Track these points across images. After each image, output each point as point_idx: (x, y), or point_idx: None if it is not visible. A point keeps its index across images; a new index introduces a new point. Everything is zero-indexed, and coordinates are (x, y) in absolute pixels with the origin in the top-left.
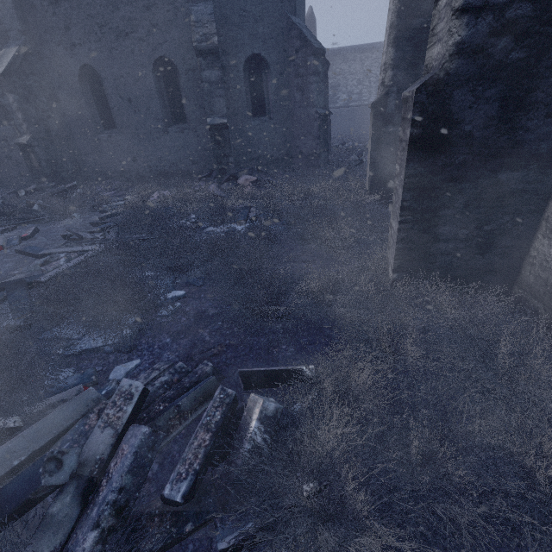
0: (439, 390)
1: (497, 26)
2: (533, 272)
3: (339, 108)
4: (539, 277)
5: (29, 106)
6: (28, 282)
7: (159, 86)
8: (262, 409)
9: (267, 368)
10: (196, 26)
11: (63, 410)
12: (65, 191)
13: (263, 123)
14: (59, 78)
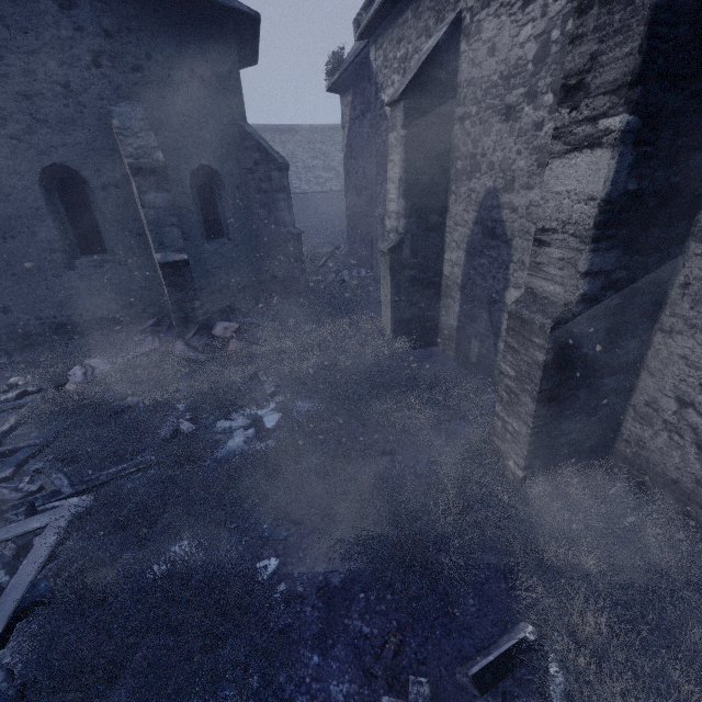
0: (636, 601)
1: (606, 283)
2: (630, 448)
3: None
4: (638, 454)
5: None
6: None
7: (52, 203)
8: None
9: (495, 655)
10: (124, 134)
11: None
12: None
13: (222, 247)
14: None
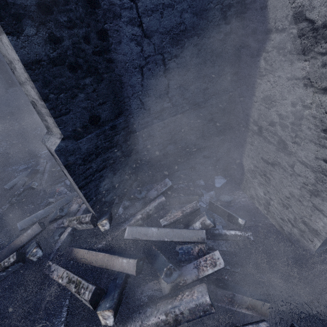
0: None
1: None
2: None
3: None
4: None
5: None
6: None
7: None
8: None
9: None
10: None
11: (29, 171)
12: None
13: None
14: None
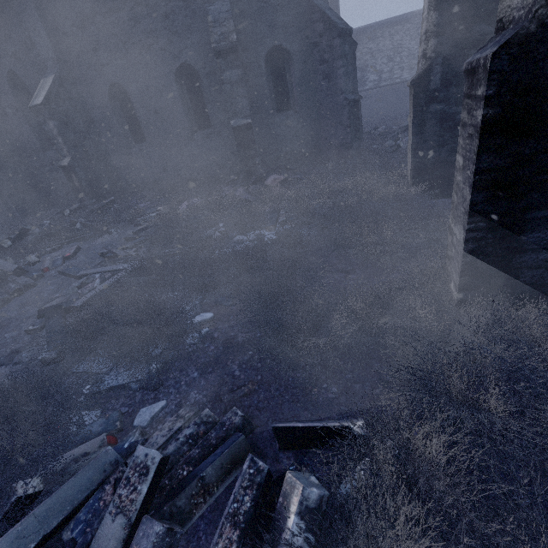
0: (547, 469)
1: None
2: None
3: (368, 90)
4: None
5: (68, 130)
6: (64, 307)
7: (183, 94)
8: (302, 499)
9: (306, 424)
10: (213, 26)
11: (78, 479)
12: (104, 206)
13: (288, 118)
14: (92, 100)
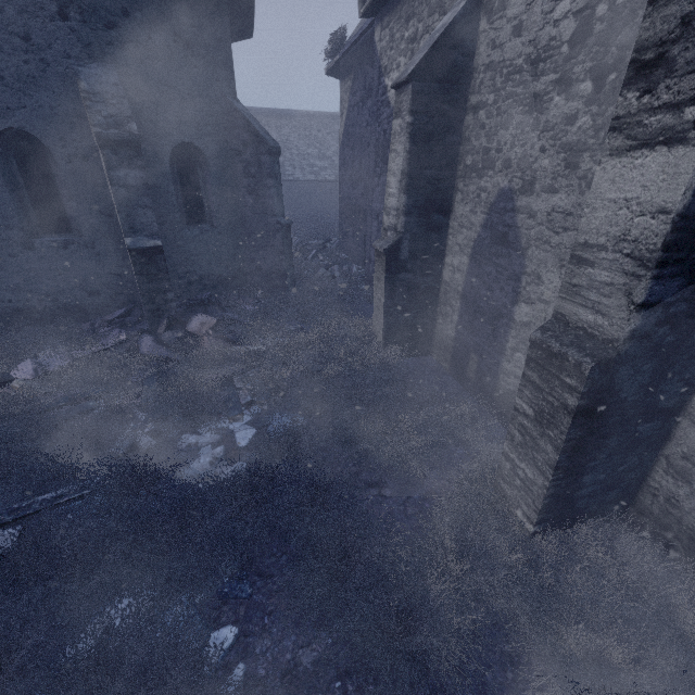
0: None
1: (662, 318)
2: (657, 503)
3: None
4: (668, 511)
5: None
6: None
7: (9, 173)
8: None
9: None
10: (92, 99)
11: None
12: None
13: (204, 233)
14: None
